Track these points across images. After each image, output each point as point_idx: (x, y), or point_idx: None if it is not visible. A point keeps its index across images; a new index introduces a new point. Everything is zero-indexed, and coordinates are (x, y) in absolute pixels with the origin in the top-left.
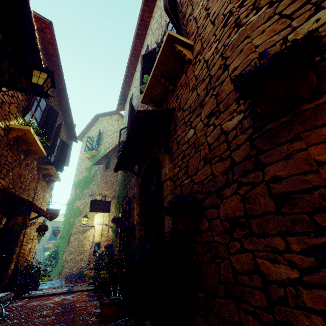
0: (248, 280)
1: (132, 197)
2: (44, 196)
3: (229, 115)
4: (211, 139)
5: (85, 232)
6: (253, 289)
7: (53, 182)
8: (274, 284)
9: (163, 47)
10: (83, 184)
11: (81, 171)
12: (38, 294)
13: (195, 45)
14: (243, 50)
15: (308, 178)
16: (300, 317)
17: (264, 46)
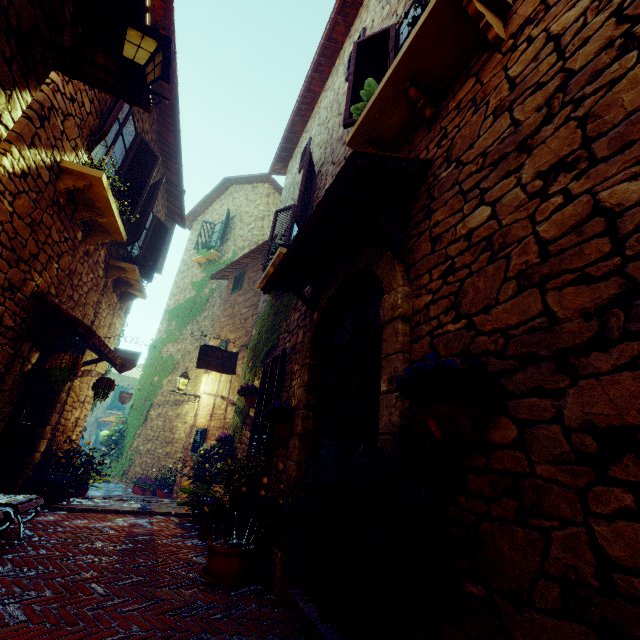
0: None
1: (289, 350)
2: (112, 324)
3: (632, 166)
4: (552, 228)
5: (179, 405)
6: None
7: (132, 298)
8: None
9: (438, 1)
10: (184, 313)
11: (184, 289)
12: (86, 505)
13: (520, 2)
14: None
15: None
16: None
17: None
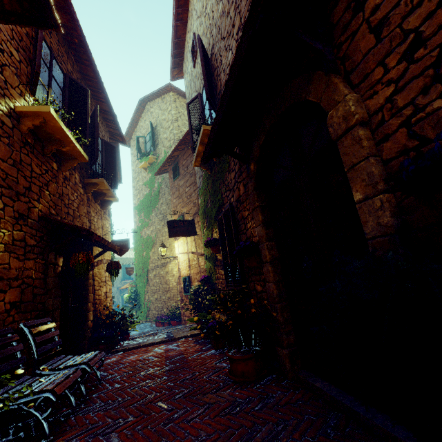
0: None
1: (235, 203)
2: (103, 225)
3: None
4: None
5: (165, 266)
6: None
7: (109, 203)
8: None
9: None
10: (147, 205)
11: (140, 189)
12: (132, 345)
13: None
14: None
15: None
16: None
17: None
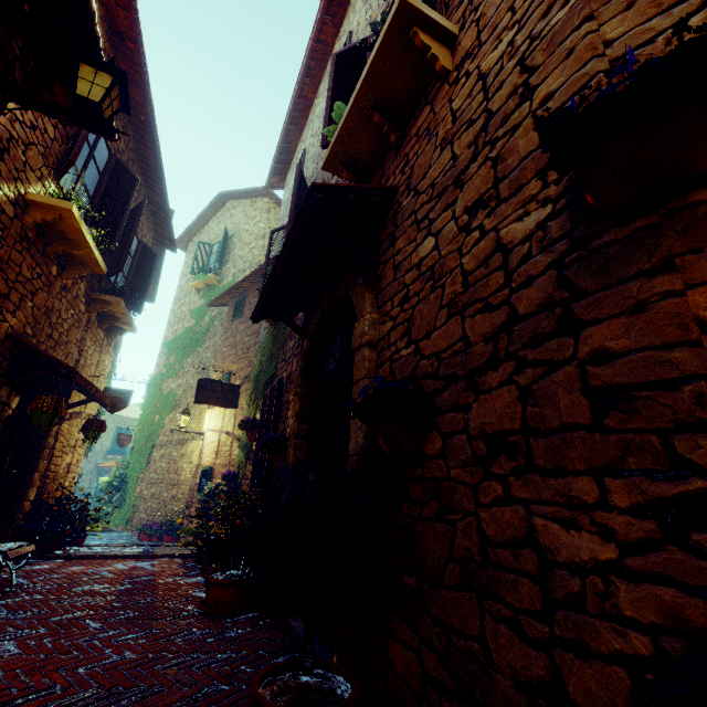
0: (510, 558)
1: (286, 380)
2: (100, 362)
3: (520, 208)
4: (471, 261)
5: (183, 444)
6: (518, 576)
7: (121, 332)
8: (562, 569)
9: (386, 32)
10: (184, 344)
11: (182, 318)
12: (83, 553)
13: (463, 34)
14: (574, 51)
15: (675, 356)
16: (606, 633)
17: (627, 43)
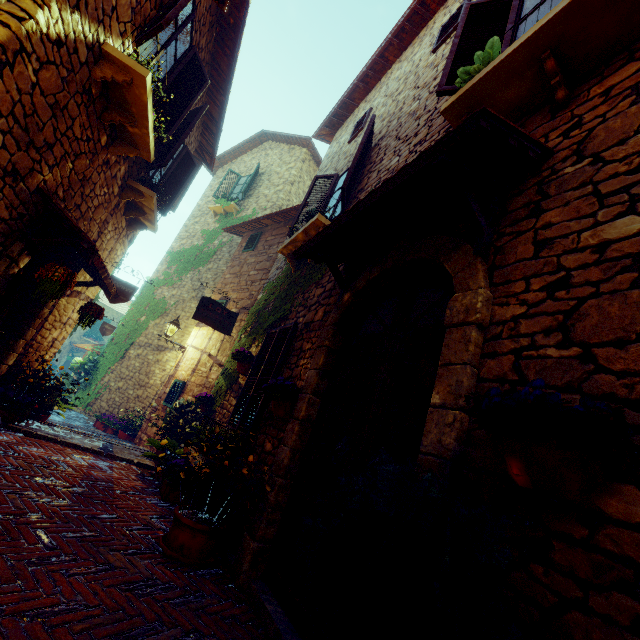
0: None
1: (302, 326)
2: (114, 250)
3: None
4: None
5: (161, 351)
6: None
7: (141, 228)
8: None
9: None
10: (188, 259)
11: (193, 234)
12: (45, 432)
13: None
14: None
15: None
16: None
17: None
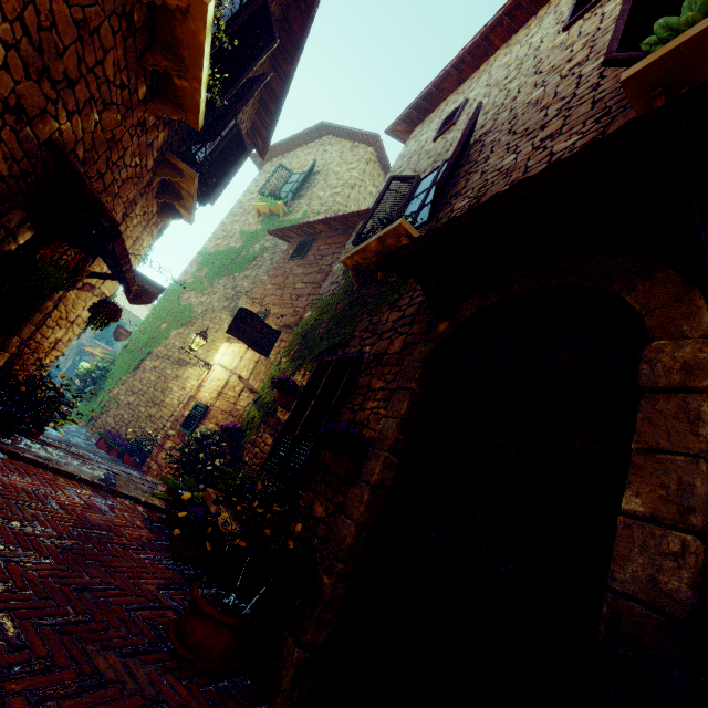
0: None
1: (370, 357)
2: (139, 239)
3: None
4: None
5: (182, 366)
6: None
7: (175, 216)
8: None
9: None
10: (222, 262)
11: (230, 235)
12: (35, 454)
13: None
14: None
15: None
16: None
17: None
